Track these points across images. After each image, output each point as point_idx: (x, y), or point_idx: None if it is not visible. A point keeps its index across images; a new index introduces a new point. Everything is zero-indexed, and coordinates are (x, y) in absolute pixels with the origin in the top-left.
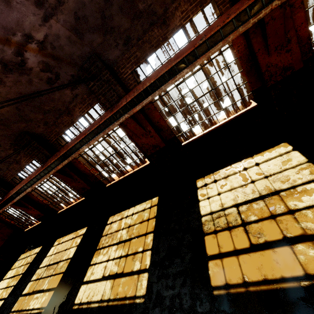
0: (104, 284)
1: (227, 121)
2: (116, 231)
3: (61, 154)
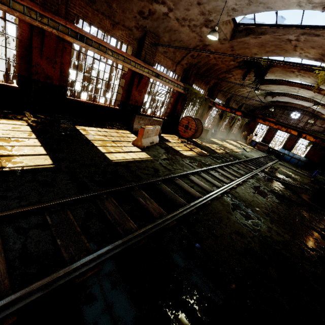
0: None
1: None
2: None
3: None
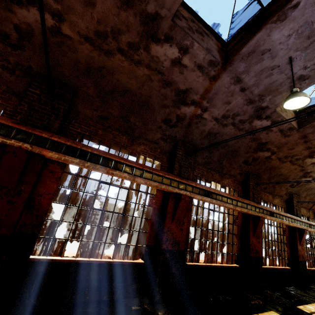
0: None
1: (223, 266)
2: None
3: (85, 149)
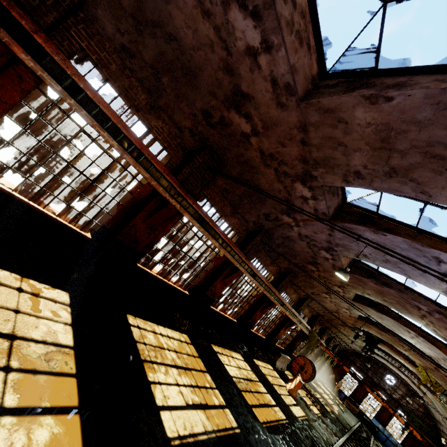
0: (196, 414)
1: (228, 318)
2: (160, 347)
3: (206, 219)
